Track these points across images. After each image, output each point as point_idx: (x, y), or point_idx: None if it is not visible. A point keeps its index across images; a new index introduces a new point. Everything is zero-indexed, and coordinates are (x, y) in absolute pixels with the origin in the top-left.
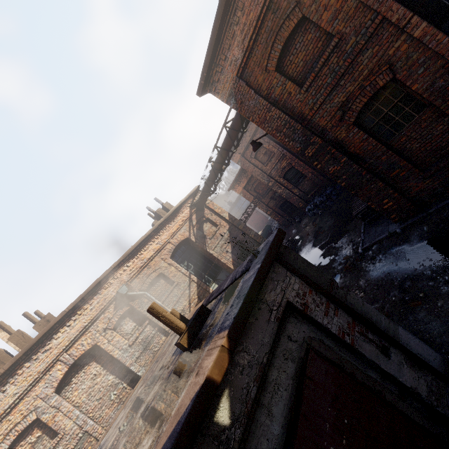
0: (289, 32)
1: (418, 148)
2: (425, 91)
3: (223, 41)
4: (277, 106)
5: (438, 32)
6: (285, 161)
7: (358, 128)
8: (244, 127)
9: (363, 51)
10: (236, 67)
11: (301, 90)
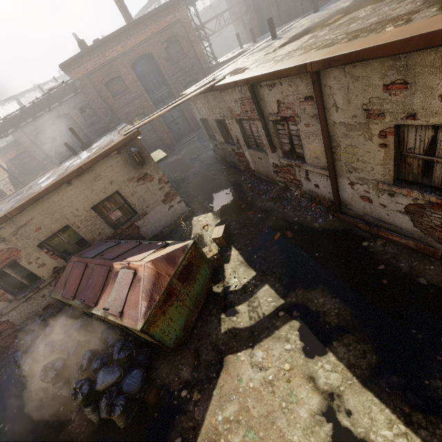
0: (114, 77)
1: (149, 140)
2: (151, 121)
3: (84, 58)
4: (102, 99)
5: (155, 107)
6: (64, 148)
7: (132, 124)
8: (62, 102)
9: (137, 99)
10: (86, 71)
11: (114, 99)
